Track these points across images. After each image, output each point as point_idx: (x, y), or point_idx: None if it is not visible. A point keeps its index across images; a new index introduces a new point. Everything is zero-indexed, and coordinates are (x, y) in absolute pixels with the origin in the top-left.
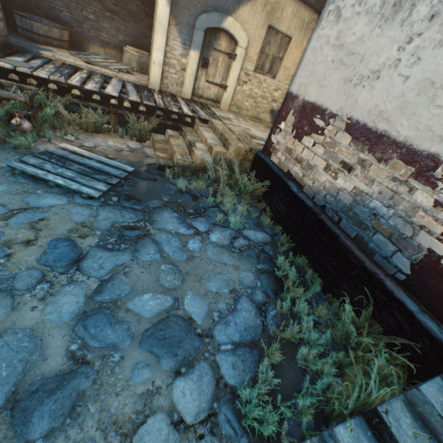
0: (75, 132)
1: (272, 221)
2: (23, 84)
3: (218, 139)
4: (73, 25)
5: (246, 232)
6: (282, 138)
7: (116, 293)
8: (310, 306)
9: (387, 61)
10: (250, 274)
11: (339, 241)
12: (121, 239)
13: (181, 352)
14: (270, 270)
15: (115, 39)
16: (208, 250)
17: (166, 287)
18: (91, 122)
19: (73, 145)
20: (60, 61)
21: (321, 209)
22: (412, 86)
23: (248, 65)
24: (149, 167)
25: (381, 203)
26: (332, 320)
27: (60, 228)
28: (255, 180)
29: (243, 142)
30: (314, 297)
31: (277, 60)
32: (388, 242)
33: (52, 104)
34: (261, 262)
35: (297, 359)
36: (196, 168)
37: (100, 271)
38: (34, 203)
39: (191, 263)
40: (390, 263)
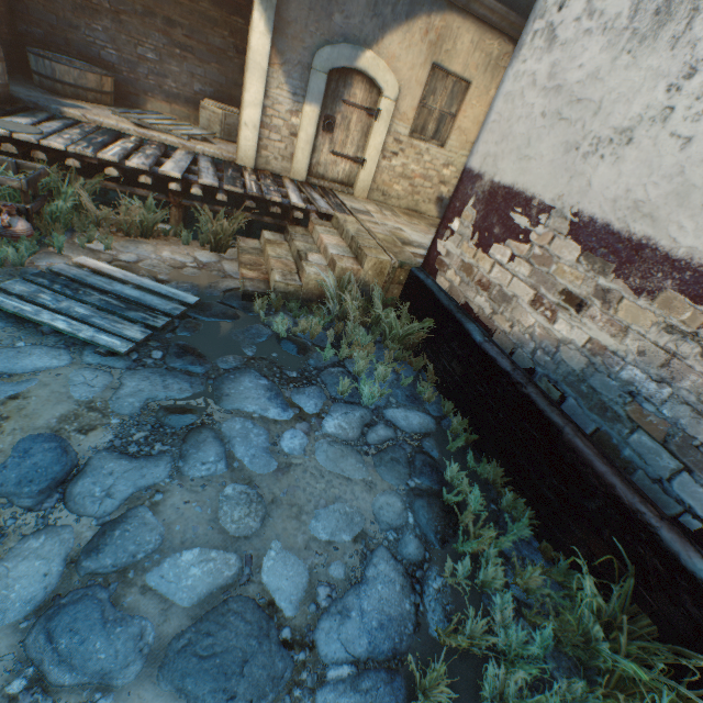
0: (105, 237)
1: (438, 392)
2: (22, 160)
3: (347, 247)
4: (122, 68)
5: (391, 412)
6: (456, 246)
7: (128, 550)
8: (509, 567)
9: (646, 110)
10: (396, 499)
11: (563, 441)
12: (156, 434)
13: (244, 689)
14: (433, 490)
15: (188, 90)
16: (319, 450)
17: (230, 533)
18: (136, 221)
19: (100, 259)
20: (94, 123)
21: (527, 375)
22: (699, 155)
23: (400, 126)
24: (228, 294)
25: (643, 373)
26: (554, 598)
27: (45, 414)
28: (408, 317)
29: (390, 253)
30: (517, 546)
31: (447, 118)
32: (662, 451)
33: (69, 192)
34: (416, 473)
35: (486, 697)
36: (308, 296)
37: (104, 502)
38: (5, 366)
39: (284, 479)
40: (667, 492)
